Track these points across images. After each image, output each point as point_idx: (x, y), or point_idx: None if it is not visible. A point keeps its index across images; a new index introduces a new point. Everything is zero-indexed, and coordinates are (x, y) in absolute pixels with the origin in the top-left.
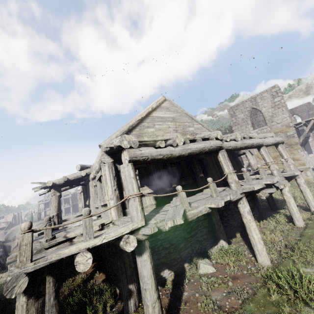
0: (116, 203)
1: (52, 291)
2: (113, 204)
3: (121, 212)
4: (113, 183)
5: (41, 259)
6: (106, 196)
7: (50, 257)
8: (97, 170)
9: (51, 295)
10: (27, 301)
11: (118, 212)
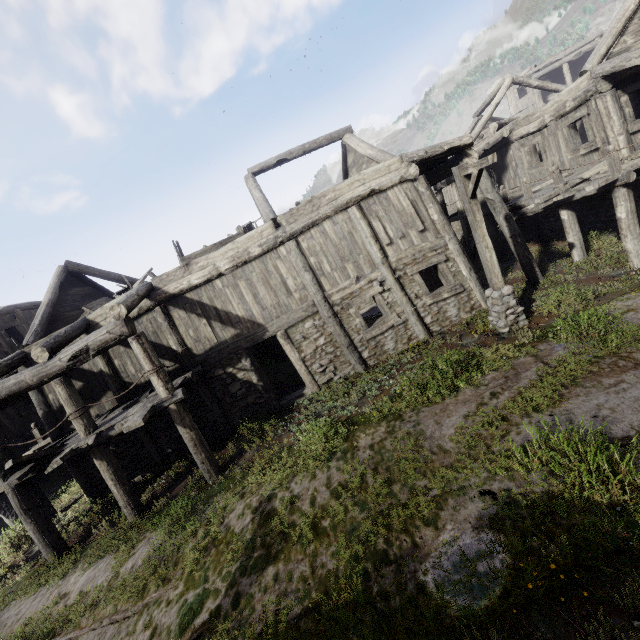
0: (626, 138)
1: (576, 222)
2: (622, 141)
3: (632, 147)
4: (619, 115)
5: (634, 165)
6: (611, 133)
7: (639, 163)
8: (567, 112)
9: (575, 225)
10: (627, 191)
11: (630, 147)
